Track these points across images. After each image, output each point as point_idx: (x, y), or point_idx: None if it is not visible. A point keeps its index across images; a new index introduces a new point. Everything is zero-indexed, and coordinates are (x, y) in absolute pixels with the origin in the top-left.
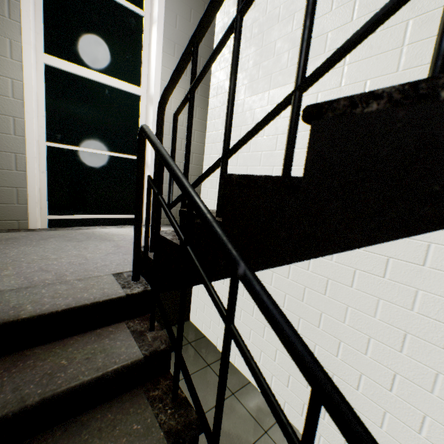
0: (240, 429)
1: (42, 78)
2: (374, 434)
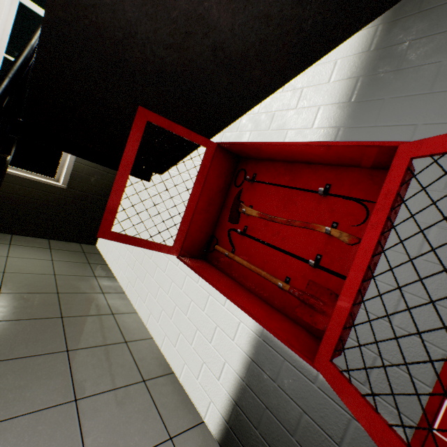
0: (84, 287)
1: (15, 10)
2: (161, 279)
